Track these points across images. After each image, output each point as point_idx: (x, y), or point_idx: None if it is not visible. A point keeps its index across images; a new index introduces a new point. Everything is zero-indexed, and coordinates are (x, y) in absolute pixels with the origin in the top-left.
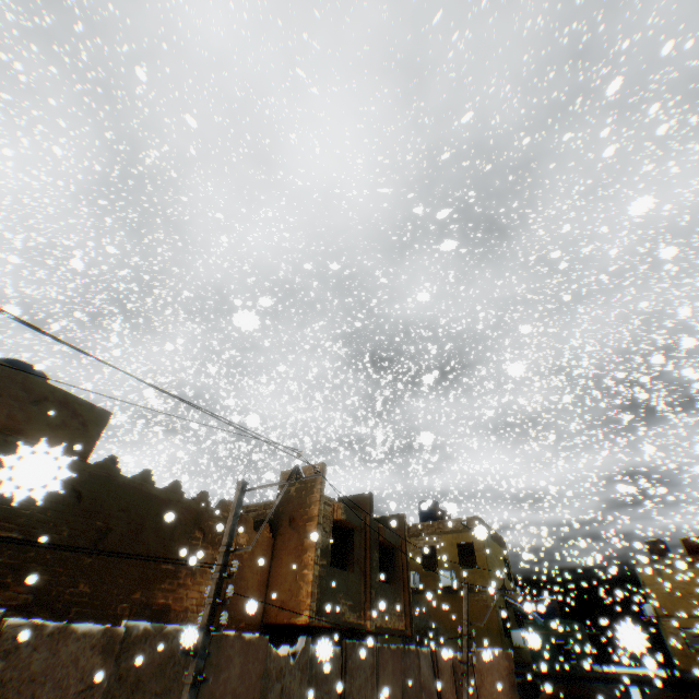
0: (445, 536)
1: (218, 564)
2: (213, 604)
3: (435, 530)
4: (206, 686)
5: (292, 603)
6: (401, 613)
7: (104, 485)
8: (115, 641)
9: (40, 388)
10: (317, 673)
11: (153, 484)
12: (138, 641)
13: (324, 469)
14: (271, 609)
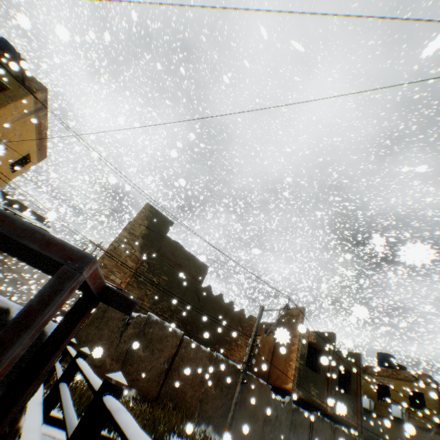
0: (396, 381)
1: (252, 338)
2: (249, 354)
3: (388, 374)
4: (243, 394)
5: (283, 377)
6: (353, 414)
7: (206, 297)
8: (212, 358)
9: (188, 254)
10: (295, 419)
11: (223, 300)
12: (219, 362)
13: (304, 311)
14: (272, 377)
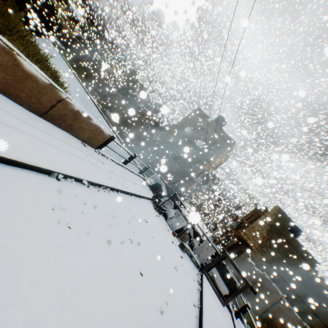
0: None
1: None
2: None
3: None
4: None
5: None
6: None
7: (309, 282)
8: (301, 324)
9: (300, 247)
10: None
11: (326, 293)
12: None
13: None
14: None
